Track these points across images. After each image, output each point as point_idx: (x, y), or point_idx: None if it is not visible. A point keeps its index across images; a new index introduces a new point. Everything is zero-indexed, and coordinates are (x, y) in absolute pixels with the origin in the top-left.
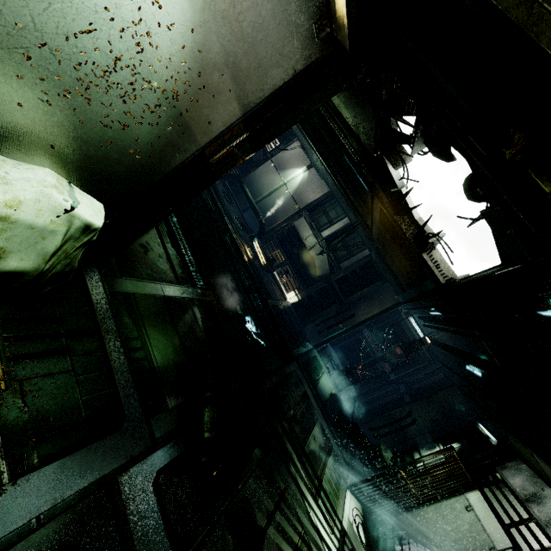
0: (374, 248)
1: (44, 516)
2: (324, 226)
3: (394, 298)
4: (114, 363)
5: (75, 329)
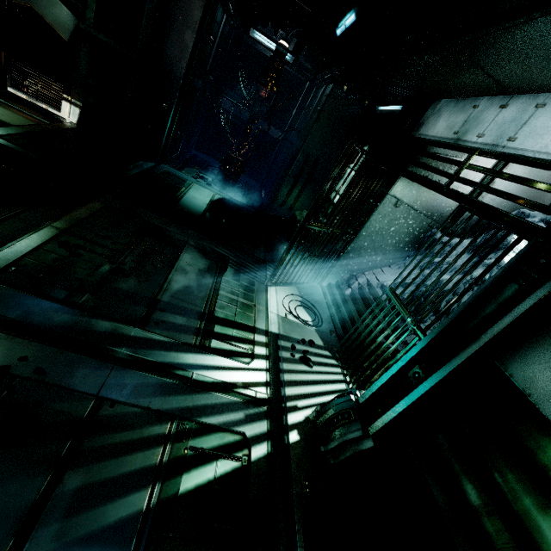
0: None
1: None
2: None
3: None
4: None
5: None
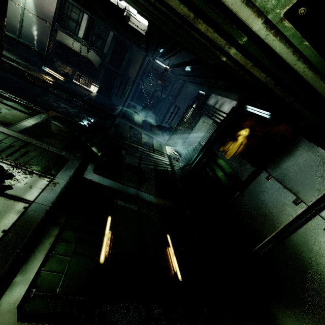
0: (112, 29)
1: (70, 179)
2: (76, 30)
3: (141, 54)
4: (46, 148)
5: (21, 146)
